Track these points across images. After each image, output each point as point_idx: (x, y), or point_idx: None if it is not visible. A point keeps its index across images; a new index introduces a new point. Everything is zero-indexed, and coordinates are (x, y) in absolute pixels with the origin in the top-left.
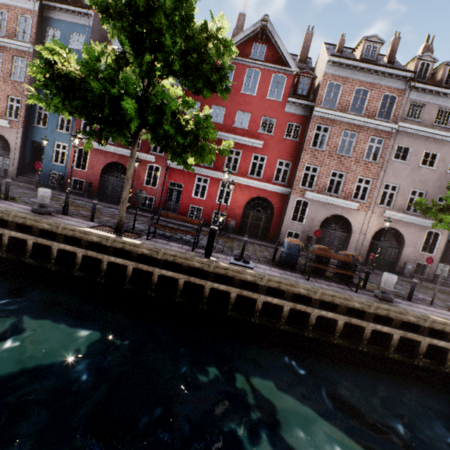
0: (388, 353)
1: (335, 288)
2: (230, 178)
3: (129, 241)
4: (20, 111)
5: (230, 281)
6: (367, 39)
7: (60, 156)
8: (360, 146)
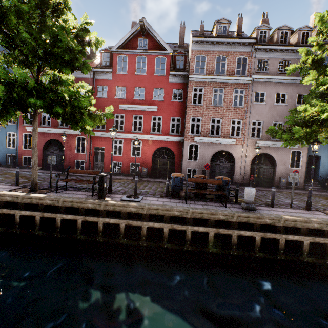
0: (255, 253)
1: (207, 206)
2: (138, 137)
3: (35, 196)
4: None
5: (120, 215)
6: (218, 22)
7: (11, 142)
8: (228, 97)
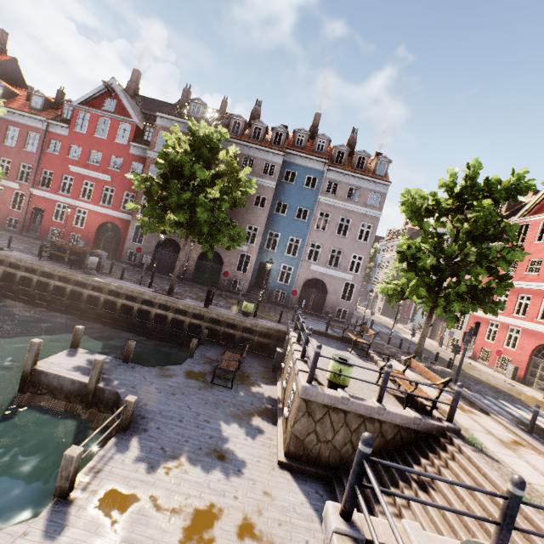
0: (64, 300)
1: (54, 265)
2: (84, 206)
3: None
4: None
5: None
6: (193, 101)
7: None
8: None
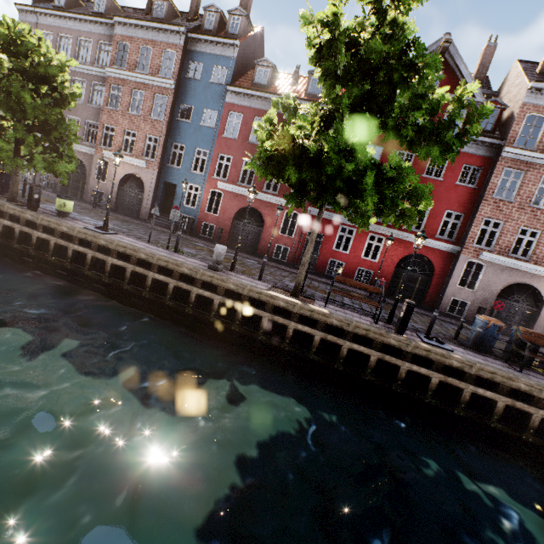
0: None
1: None
2: (381, 231)
3: (318, 309)
4: (157, 151)
5: (429, 364)
6: None
7: (191, 198)
8: None
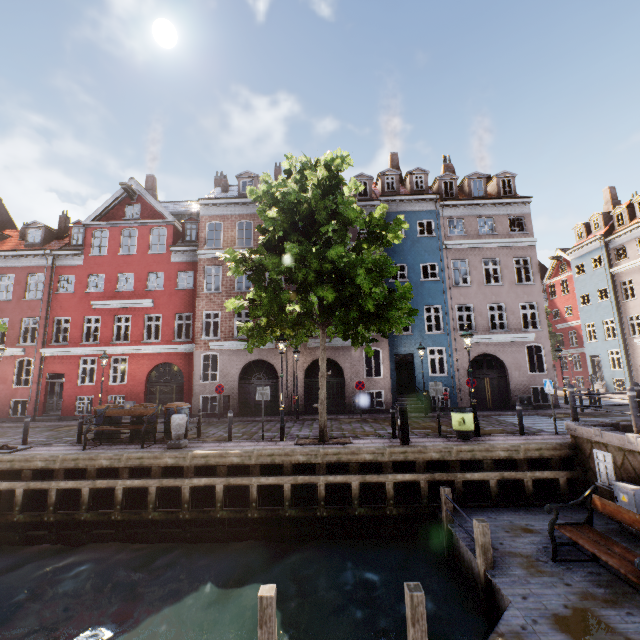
0: (147, 513)
1: (112, 450)
2: (122, 351)
3: None
4: None
5: None
6: (240, 177)
7: None
8: None
